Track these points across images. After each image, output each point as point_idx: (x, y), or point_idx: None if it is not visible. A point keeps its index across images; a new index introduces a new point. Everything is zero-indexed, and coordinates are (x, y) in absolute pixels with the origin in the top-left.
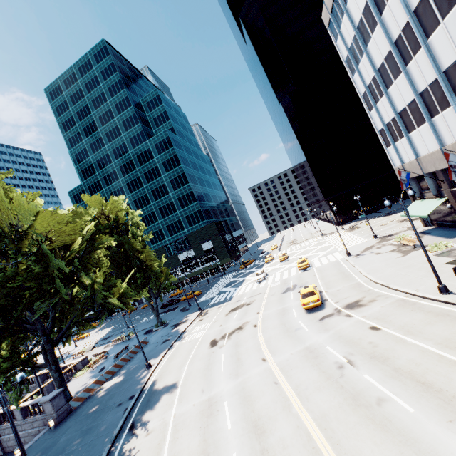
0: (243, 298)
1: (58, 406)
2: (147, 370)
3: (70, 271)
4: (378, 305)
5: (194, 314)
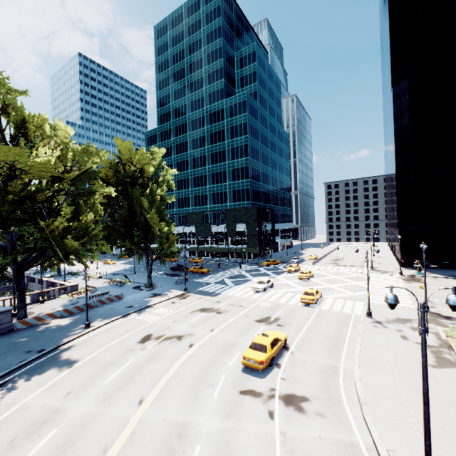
0: (225, 301)
1: (2, 321)
2: (83, 329)
3: (39, 208)
4: (319, 429)
5: (177, 292)
